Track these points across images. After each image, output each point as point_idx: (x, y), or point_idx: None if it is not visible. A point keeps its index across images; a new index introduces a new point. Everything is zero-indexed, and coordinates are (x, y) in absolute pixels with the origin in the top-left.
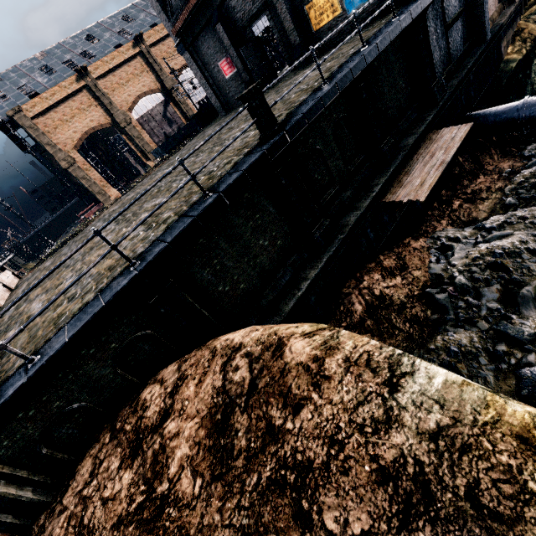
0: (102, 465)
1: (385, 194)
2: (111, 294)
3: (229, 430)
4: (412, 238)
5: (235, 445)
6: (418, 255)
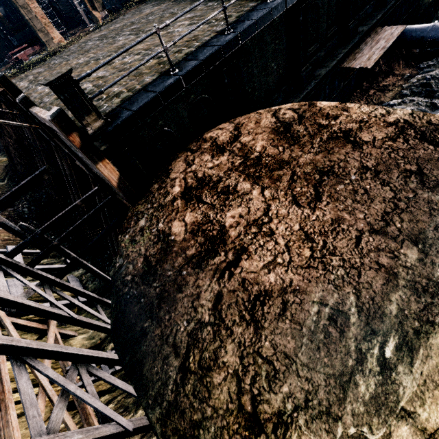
0: (195, 160)
1: (343, 63)
2: (222, 42)
3: (292, 131)
4: None
5: (300, 134)
6: None
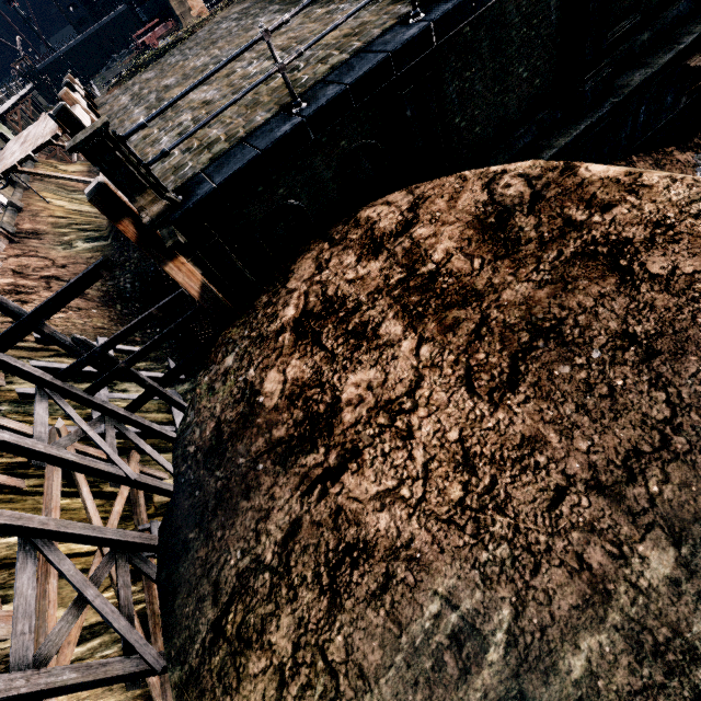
0: (331, 262)
1: (692, 55)
2: (395, 44)
3: (509, 228)
4: (677, 148)
5: (522, 237)
6: (681, 169)
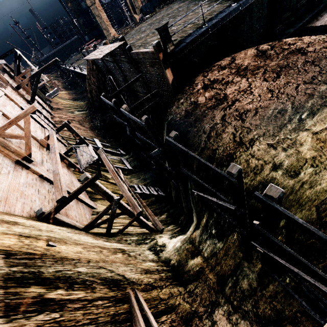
0: (208, 74)
1: (308, 24)
2: (230, 9)
3: (266, 54)
4: None
5: (271, 55)
6: None
